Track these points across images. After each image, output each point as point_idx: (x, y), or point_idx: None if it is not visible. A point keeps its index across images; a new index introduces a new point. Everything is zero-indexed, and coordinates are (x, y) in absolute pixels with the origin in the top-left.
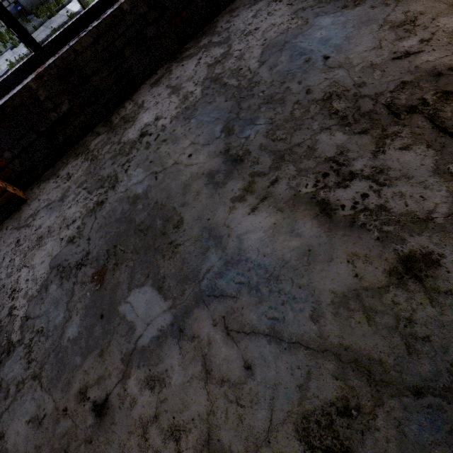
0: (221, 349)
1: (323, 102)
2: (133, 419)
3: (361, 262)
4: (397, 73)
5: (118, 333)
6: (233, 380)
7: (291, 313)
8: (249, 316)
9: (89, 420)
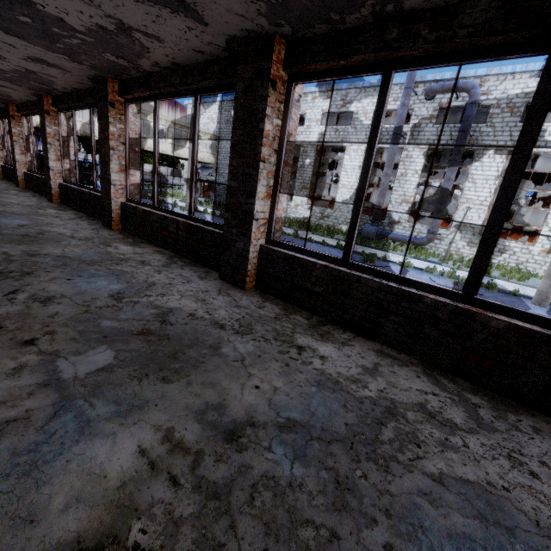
0: None
1: None
2: None
3: None
4: None
5: None
6: None
7: None
8: None
9: None
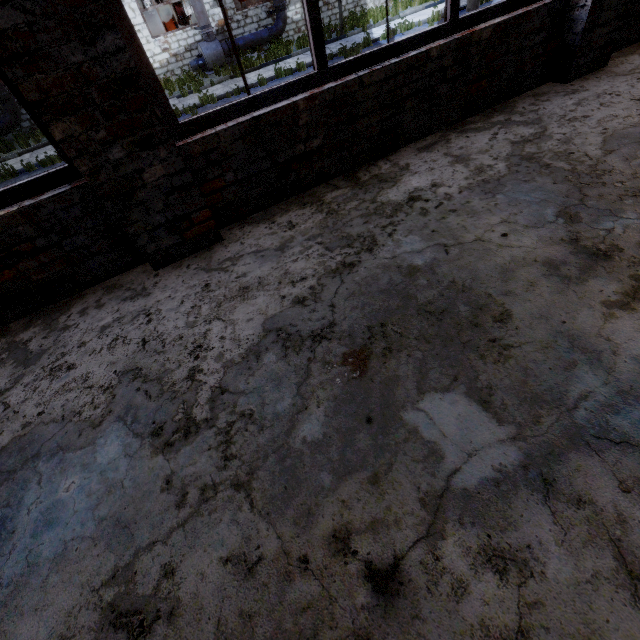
0: None
1: None
2: (465, 622)
3: None
4: None
5: (407, 455)
6: None
7: None
8: None
9: (360, 594)
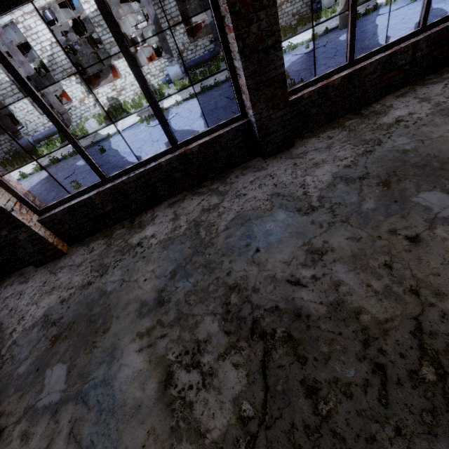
0: (61, 441)
1: (228, 290)
2: None
3: (152, 438)
4: (280, 295)
5: (35, 388)
6: None
7: (101, 445)
8: (85, 429)
9: None
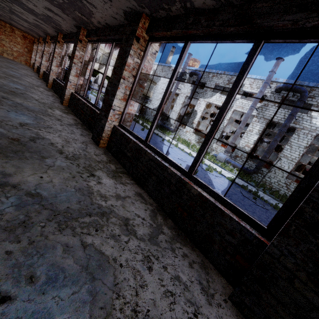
0: None
1: None
2: None
3: None
4: None
5: None
6: None
7: None
8: None
9: None
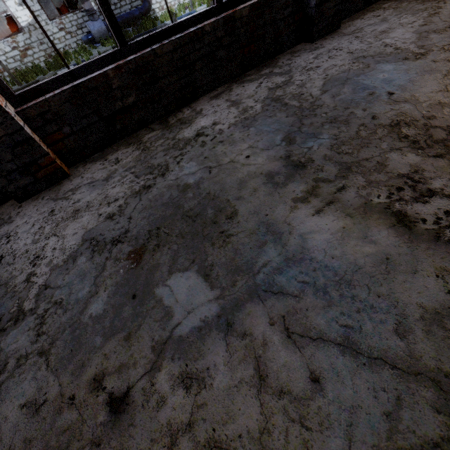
0: (279, 352)
1: (391, 127)
2: (159, 423)
3: None
4: None
5: (151, 317)
6: (295, 393)
7: (369, 324)
8: (315, 320)
9: (101, 415)
